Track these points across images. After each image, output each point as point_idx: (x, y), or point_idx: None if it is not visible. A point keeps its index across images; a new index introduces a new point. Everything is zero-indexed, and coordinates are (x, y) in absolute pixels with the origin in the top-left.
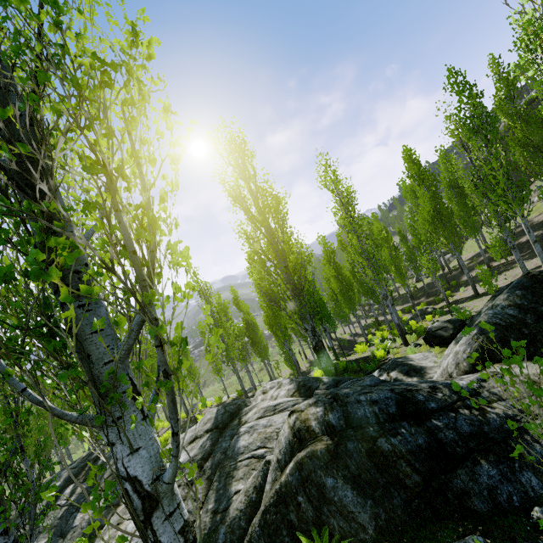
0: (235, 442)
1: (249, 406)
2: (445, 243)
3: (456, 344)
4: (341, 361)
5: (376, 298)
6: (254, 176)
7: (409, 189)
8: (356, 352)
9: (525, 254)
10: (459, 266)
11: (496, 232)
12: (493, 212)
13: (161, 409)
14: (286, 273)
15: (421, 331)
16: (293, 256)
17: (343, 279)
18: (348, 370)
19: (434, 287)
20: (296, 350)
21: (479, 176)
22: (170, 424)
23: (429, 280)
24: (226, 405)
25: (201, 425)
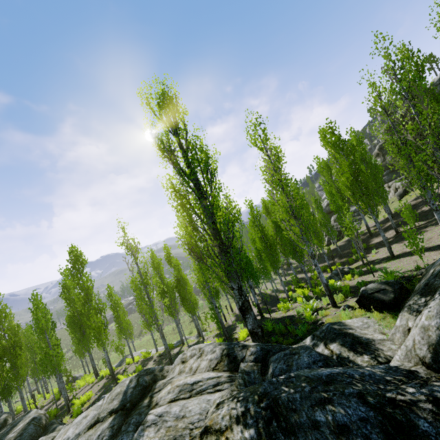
0: (137, 438)
1: (164, 380)
2: (364, 206)
3: (413, 313)
4: (265, 317)
5: (298, 257)
6: (183, 130)
7: (323, 164)
8: (279, 309)
9: (432, 220)
10: (368, 231)
11: (396, 204)
12: (417, 174)
13: (99, 357)
14: (213, 229)
15: (347, 291)
16: (221, 212)
17: (267, 240)
18: (274, 331)
19: (345, 249)
20: (224, 303)
21: (402, 141)
22: (96, 379)
23: (340, 243)
24: (142, 372)
25: (107, 401)
